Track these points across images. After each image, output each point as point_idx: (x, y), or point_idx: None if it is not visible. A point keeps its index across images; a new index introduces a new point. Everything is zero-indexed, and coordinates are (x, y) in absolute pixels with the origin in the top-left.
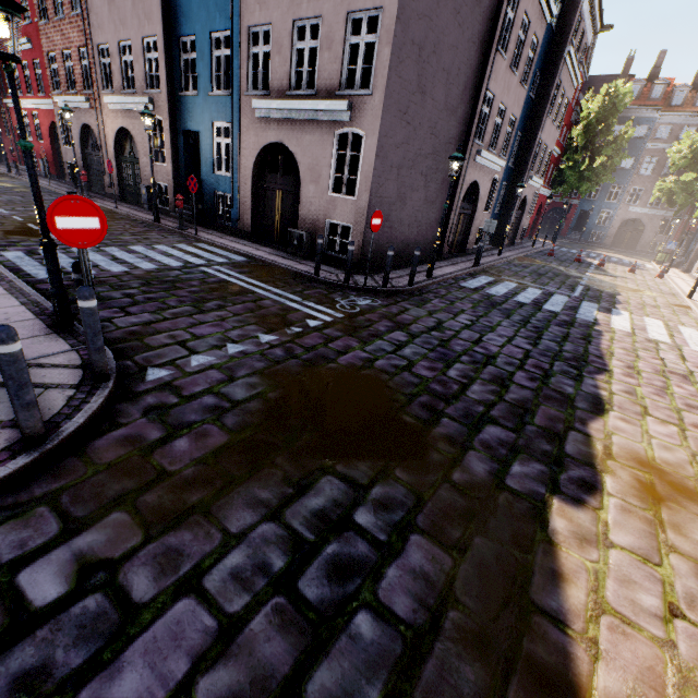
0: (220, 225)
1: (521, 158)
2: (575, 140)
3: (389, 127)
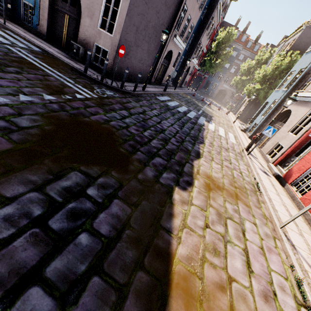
0: (25, 24)
1: (192, 47)
2: (213, 48)
3: (136, 0)
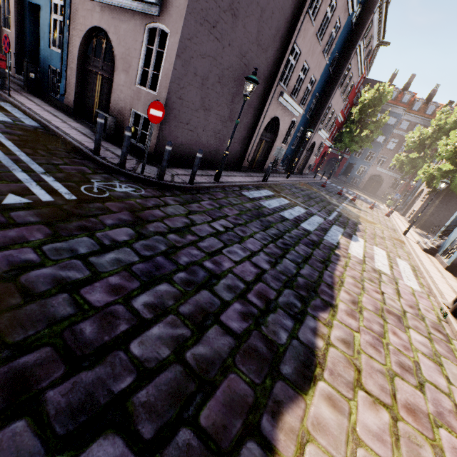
0: (51, 97)
1: (316, 114)
2: (353, 115)
3: (195, 32)
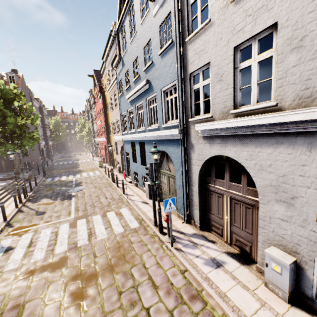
0: None
1: (45, 139)
2: (52, 129)
3: None
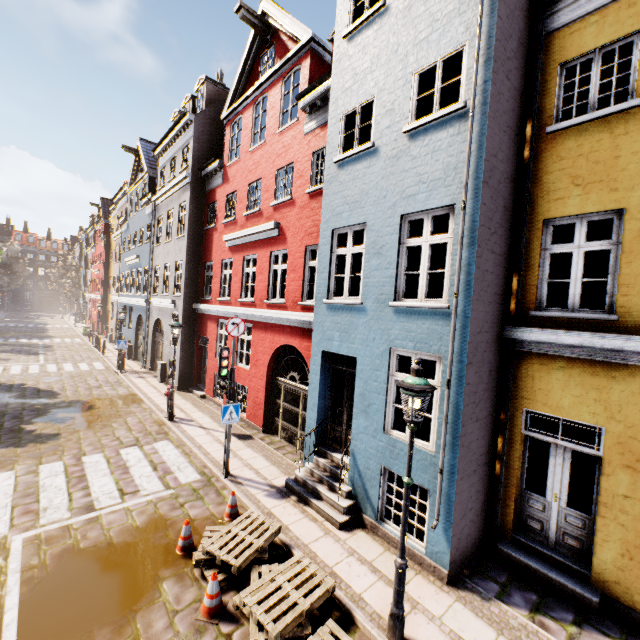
0: None
1: None
2: None
3: None
